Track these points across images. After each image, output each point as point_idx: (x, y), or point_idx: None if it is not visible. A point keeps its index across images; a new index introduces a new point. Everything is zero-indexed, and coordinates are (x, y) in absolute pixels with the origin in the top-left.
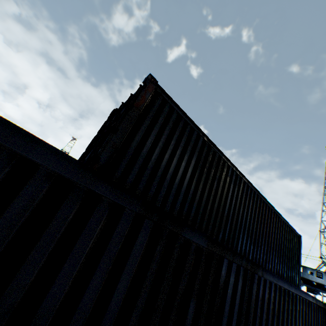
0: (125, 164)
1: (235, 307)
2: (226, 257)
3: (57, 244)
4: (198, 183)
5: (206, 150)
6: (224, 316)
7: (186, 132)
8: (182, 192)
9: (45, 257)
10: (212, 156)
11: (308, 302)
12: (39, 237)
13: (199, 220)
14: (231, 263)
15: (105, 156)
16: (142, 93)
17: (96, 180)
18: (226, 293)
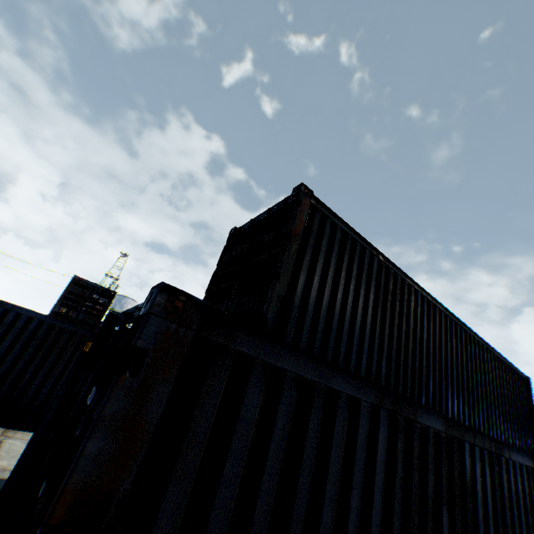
0: (294, 320)
1: (488, 509)
2: (466, 439)
3: (315, 462)
4: (383, 326)
5: (384, 274)
6: (479, 523)
7: (356, 255)
8: (366, 344)
9: (310, 481)
10: (393, 282)
11: None
12: (302, 458)
13: (393, 382)
14: (472, 446)
15: (272, 315)
16: (298, 214)
17: (332, 373)
18: (475, 490)
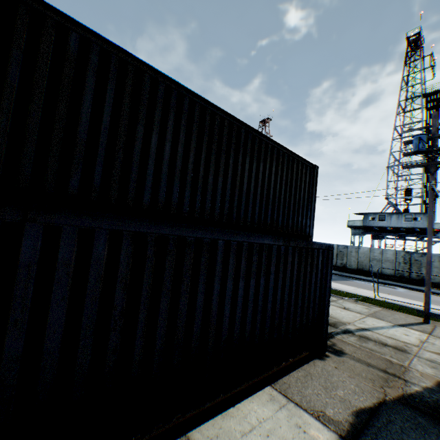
0: None
1: None
2: None
3: None
4: None
5: None
6: None
7: None
8: None
9: None
10: None
11: (264, 246)
12: None
13: None
14: None
15: None
16: None
17: None
18: None
